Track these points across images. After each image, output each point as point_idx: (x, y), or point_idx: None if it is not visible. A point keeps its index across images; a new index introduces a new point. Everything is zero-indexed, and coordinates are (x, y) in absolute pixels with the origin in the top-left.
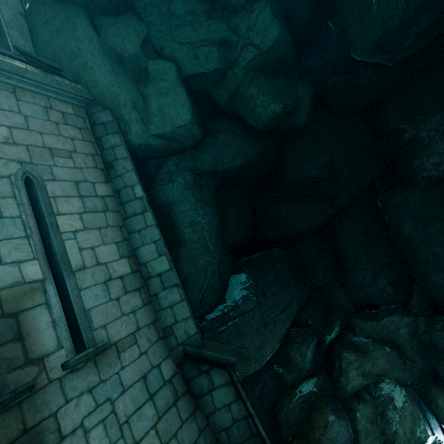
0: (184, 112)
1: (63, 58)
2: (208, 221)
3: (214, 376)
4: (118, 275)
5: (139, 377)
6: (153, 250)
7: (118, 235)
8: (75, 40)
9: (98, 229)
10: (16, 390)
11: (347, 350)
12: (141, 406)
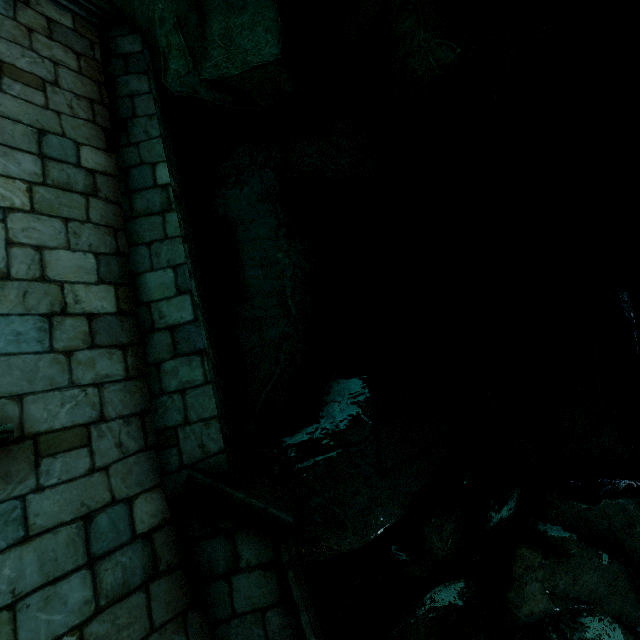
0: (269, 42)
1: None
2: (295, 262)
3: (242, 544)
4: (85, 310)
5: (74, 514)
6: (169, 281)
7: (105, 242)
8: None
9: (63, 219)
10: None
11: (528, 545)
12: (60, 579)
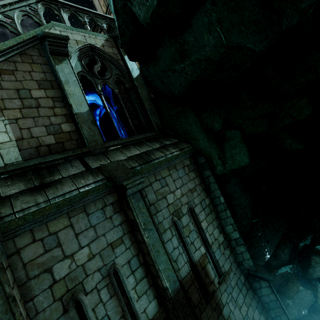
0: (245, 158)
1: (180, 132)
2: (248, 202)
3: (261, 283)
4: (221, 242)
5: (235, 283)
6: (231, 228)
7: (217, 223)
8: (188, 125)
9: (211, 223)
10: (212, 293)
11: (316, 255)
12: (238, 294)
